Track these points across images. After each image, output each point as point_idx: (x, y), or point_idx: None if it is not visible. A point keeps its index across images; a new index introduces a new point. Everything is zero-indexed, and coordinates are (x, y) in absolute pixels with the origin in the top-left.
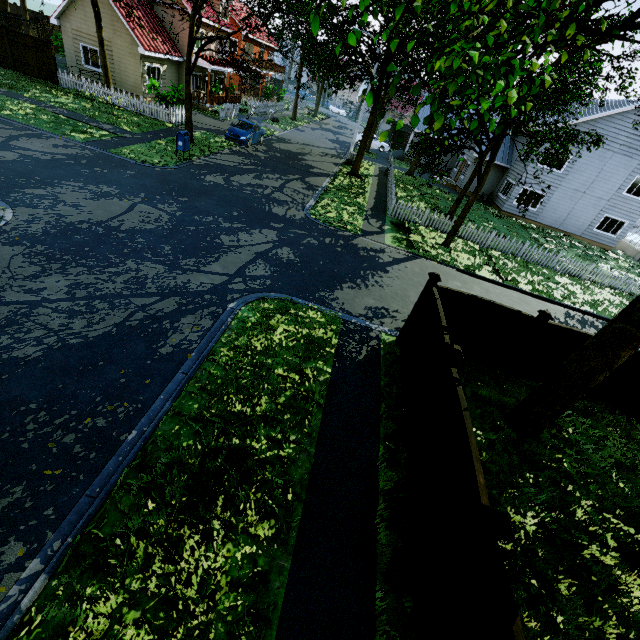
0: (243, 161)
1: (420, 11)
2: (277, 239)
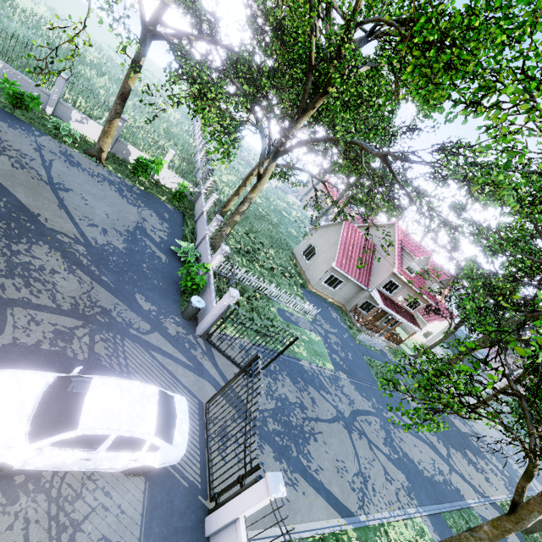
0: None
1: None
2: None
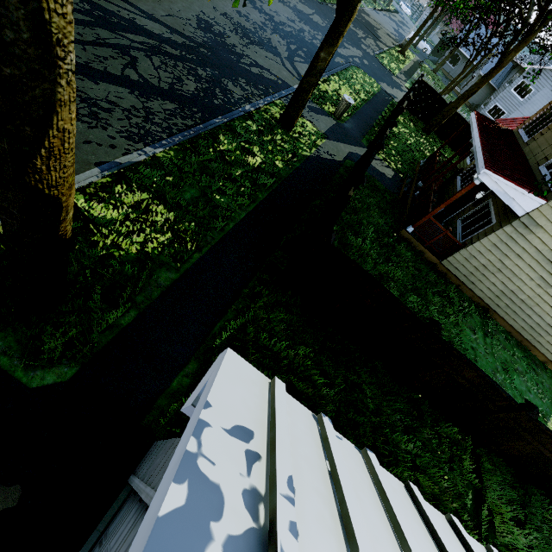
0: None
1: None
2: (363, 56)
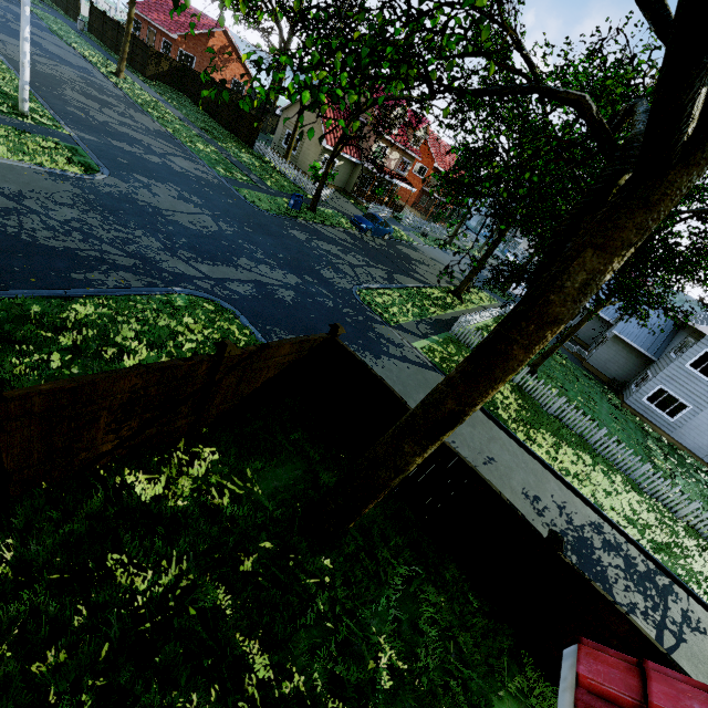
0: (346, 239)
1: (221, 8)
2: (293, 284)
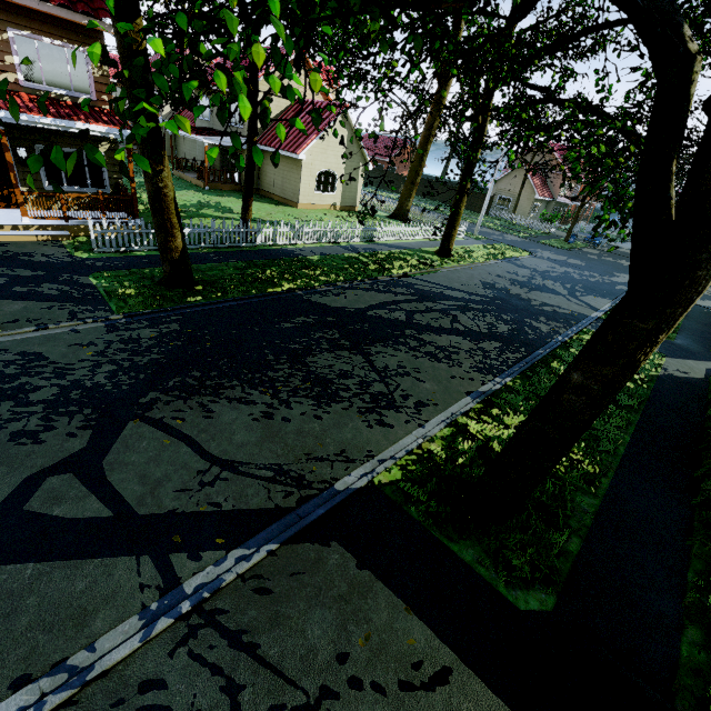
0: (600, 253)
1: None
2: None
